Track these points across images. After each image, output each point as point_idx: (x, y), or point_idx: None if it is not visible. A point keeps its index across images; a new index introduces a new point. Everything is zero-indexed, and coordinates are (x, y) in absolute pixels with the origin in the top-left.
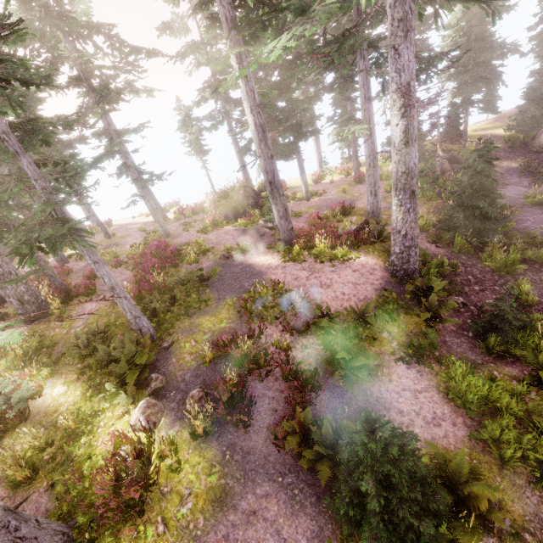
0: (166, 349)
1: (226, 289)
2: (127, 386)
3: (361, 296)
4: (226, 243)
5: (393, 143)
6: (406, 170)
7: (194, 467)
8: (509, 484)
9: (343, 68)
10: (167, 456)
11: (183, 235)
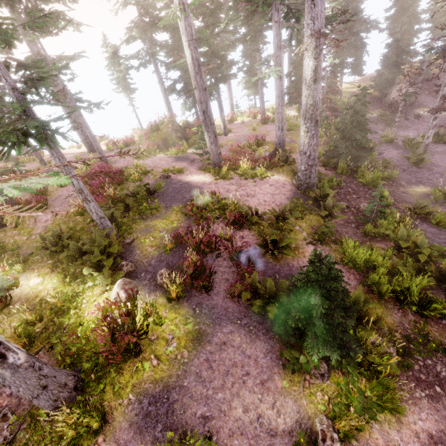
0: (129, 244)
1: (171, 200)
2: (105, 269)
3: (277, 203)
4: (163, 167)
5: (305, 80)
6: (314, 102)
7: (173, 321)
8: (384, 308)
9: (261, 18)
10: (149, 316)
11: (121, 161)
